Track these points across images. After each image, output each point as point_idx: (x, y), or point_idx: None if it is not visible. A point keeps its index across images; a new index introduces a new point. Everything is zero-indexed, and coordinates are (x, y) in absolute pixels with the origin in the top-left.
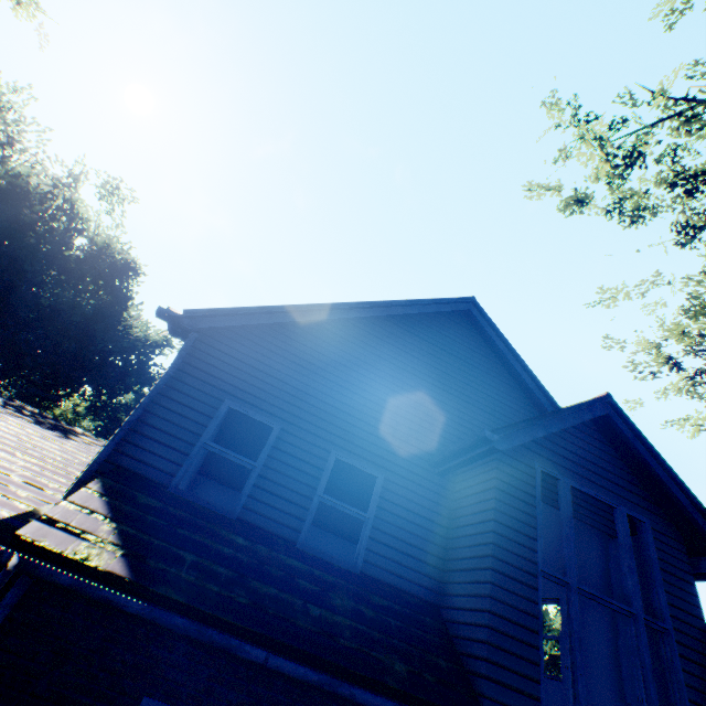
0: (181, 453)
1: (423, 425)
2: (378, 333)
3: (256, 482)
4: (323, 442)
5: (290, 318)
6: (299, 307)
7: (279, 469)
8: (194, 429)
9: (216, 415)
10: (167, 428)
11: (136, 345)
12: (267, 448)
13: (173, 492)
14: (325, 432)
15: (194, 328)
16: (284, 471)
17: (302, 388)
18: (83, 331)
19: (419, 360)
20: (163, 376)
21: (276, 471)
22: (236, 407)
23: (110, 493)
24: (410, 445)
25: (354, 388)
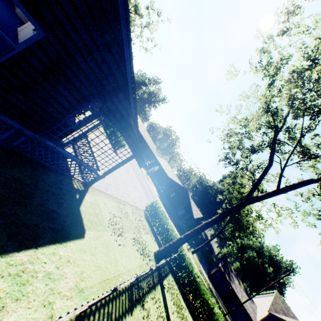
0: None
1: None
2: None
3: None
4: None
5: (280, 319)
6: (282, 318)
7: None
8: None
9: None
10: (264, 320)
11: None
12: None
13: None
14: None
15: (270, 314)
16: None
17: None
18: None
19: None
20: (265, 316)
21: None
22: None
23: None
24: None
25: None
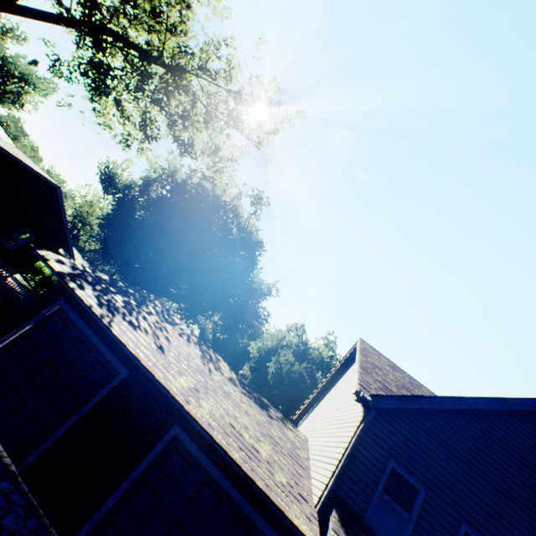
0: (367, 495)
1: (535, 518)
2: (492, 418)
3: (411, 532)
4: (454, 512)
5: (431, 405)
6: (438, 397)
7: (425, 526)
8: (373, 478)
9: (385, 471)
10: (358, 473)
11: (253, 293)
12: (417, 507)
13: (366, 524)
14: (455, 504)
15: (375, 407)
16: (428, 529)
17: (437, 460)
18: (228, 281)
19: (529, 450)
20: (356, 436)
21: (423, 527)
22: (396, 467)
23: (343, 523)
24: (524, 535)
25: (475, 468)
